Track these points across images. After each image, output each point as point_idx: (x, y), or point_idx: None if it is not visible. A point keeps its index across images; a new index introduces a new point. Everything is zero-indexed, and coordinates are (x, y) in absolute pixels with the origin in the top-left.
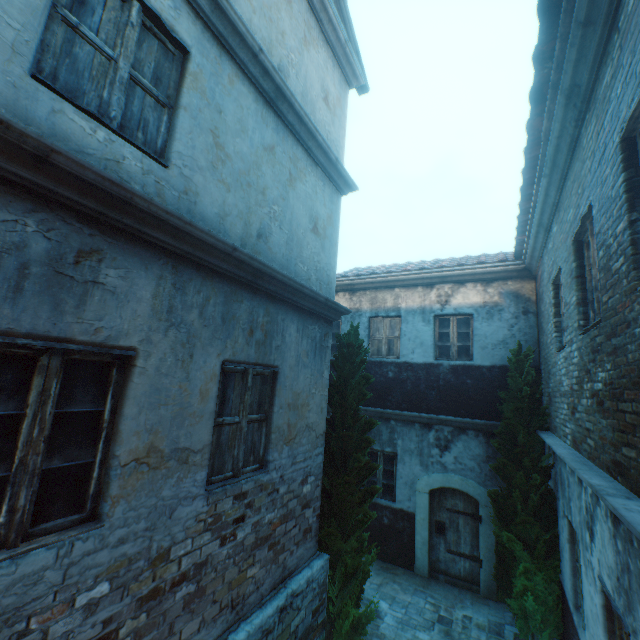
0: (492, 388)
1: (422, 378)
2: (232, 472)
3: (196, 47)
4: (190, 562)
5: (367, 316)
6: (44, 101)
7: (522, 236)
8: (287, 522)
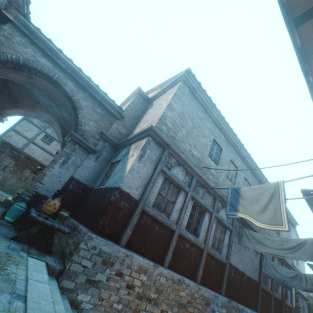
0: None
1: None
2: None
3: None
4: None
5: None
6: None
7: None
8: None
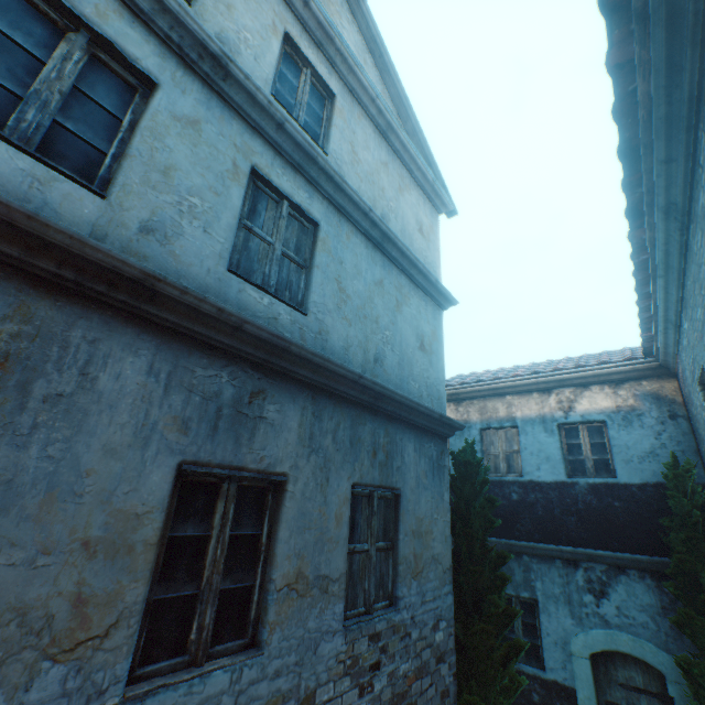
0: (649, 512)
1: (555, 500)
2: (364, 607)
3: (323, 220)
4: None
5: (477, 428)
6: (234, 285)
7: (648, 332)
8: (422, 678)
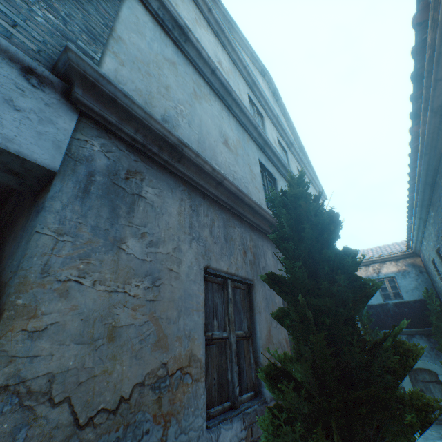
0: (419, 311)
1: (380, 311)
2: None
3: None
4: None
5: None
6: None
7: (408, 242)
8: None
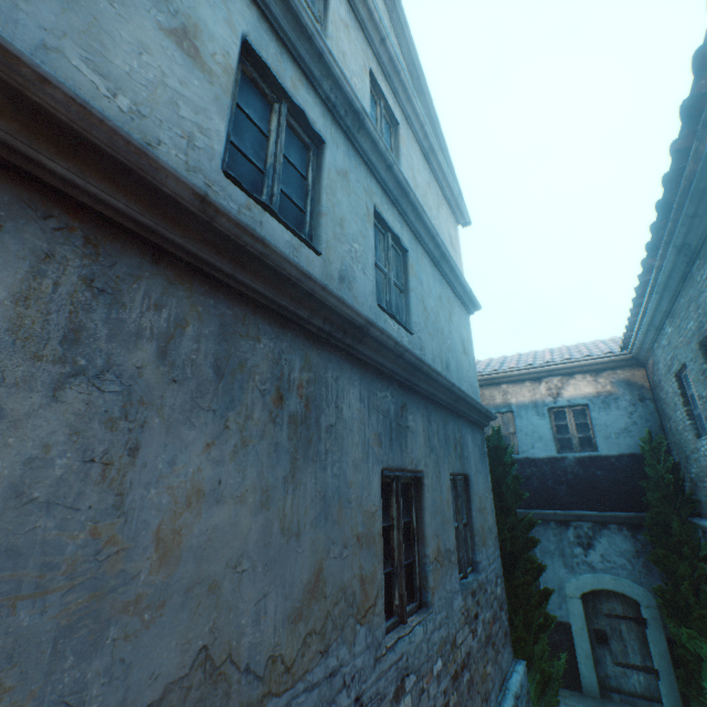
0: (625, 478)
1: (548, 473)
2: (462, 572)
3: (409, 246)
4: (464, 651)
5: None
6: (382, 317)
7: (629, 332)
8: (495, 623)
